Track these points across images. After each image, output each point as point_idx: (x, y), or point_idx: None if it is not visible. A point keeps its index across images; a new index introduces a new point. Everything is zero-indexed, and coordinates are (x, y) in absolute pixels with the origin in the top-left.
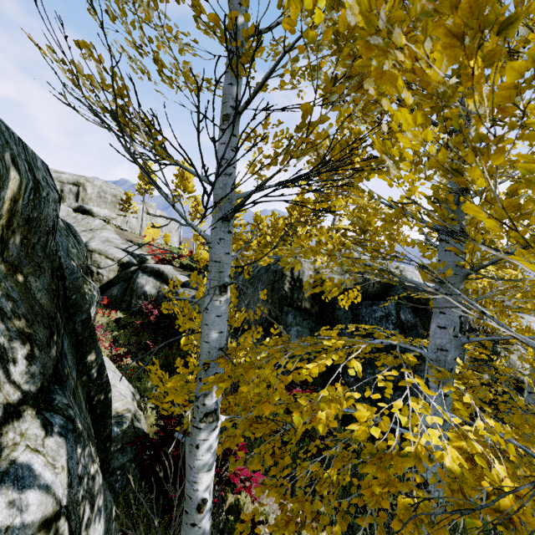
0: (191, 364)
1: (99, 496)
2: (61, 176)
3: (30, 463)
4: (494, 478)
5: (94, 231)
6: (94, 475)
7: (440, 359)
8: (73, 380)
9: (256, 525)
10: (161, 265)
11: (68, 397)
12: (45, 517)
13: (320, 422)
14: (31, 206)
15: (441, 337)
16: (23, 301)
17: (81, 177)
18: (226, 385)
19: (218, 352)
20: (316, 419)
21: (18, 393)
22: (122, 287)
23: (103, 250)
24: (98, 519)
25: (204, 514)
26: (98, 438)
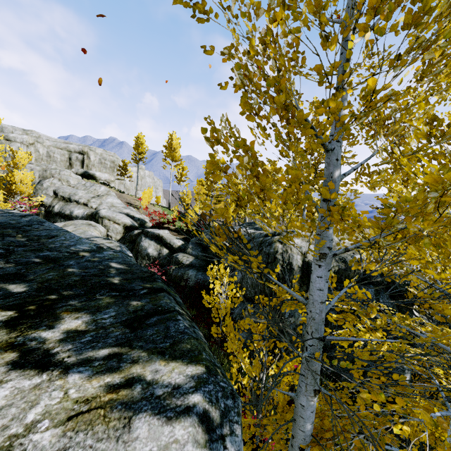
0: (234, 375)
1: None
2: (69, 146)
3: None
4: None
5: (101, 198)
6: None
7: None
8: None
9: None
10: (160, 230)
11: None
12: None
13: None
14: None
15: None
16: None
17: (85, 147)
18: None
19: (310, 437)
20: None
21: None
22: (128, 247)
23: (111, 216)
24: None
25: None
26: None
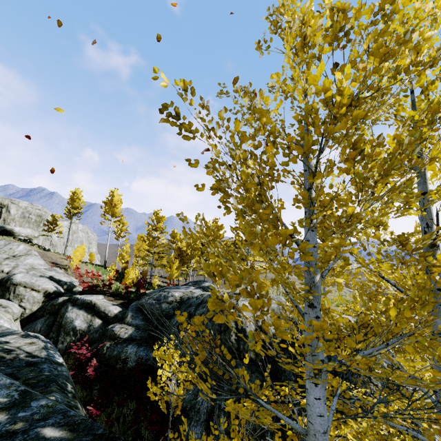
0: None
1: None
2: None
3: None
4: None
5: (17, 259)
6: None
7: None
8: None
9: None
10: (93, 296)
11: None
12: None
13: None
14: None
15: None
16: None
17: (6, 199)
18: None
19: None
20: None
21: None
22: (47, 321)
23: (29, 282)
24: None
25: None
26: None
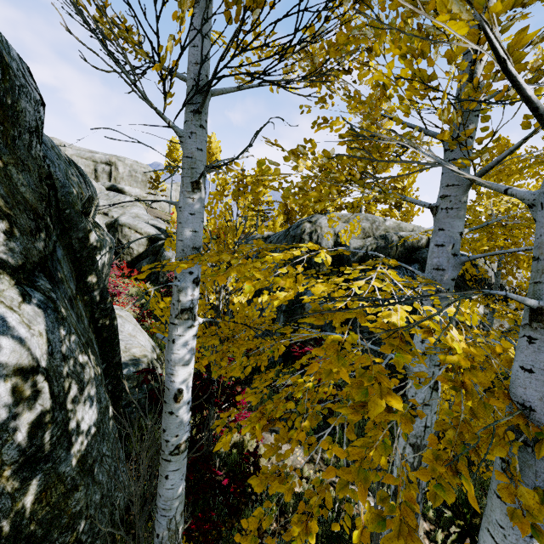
0: None
1: (91, 386)
2: (94, 156)
3: (4, 316)
4: (448, 342)
5: (124, 208)
6: (84, 365)
7: (435, 279)
8: (70, 290)
9: (259, 461)
10: None
11: (60, 296)
12: (20, 365)
13: (277, 300)
14: (2, 88)
15: (438, 256)
16: (3, 185)
17: (113, 156)
18: (188, 266)
19: (192, 251)
20: (274, 297)
21: None
22: (151, 260)
23: (132, 224)
24: (89, 404)
25: (181, 404)
26: (107, 363)
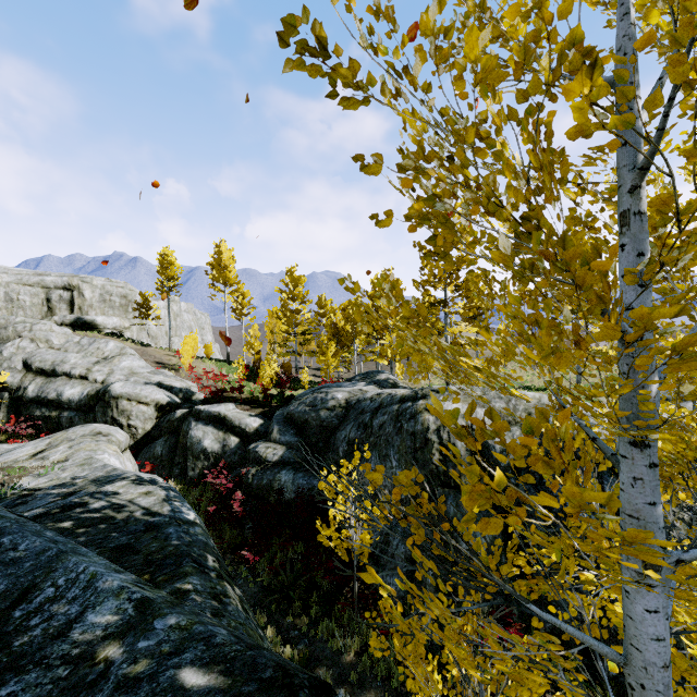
0: None
1: None
2: (44, 280)
3: None
4: None
5: (110, 362)
6: None
7: None
8: None
9: None
10: (220, 406)
11: None
12: None
13: None
14: None
15: None
16: None
17: (74, 278)
18: None
19: None
20: None
21: None
22: (168, 442)
23: (133, 394)
24: None
25: None
26: None
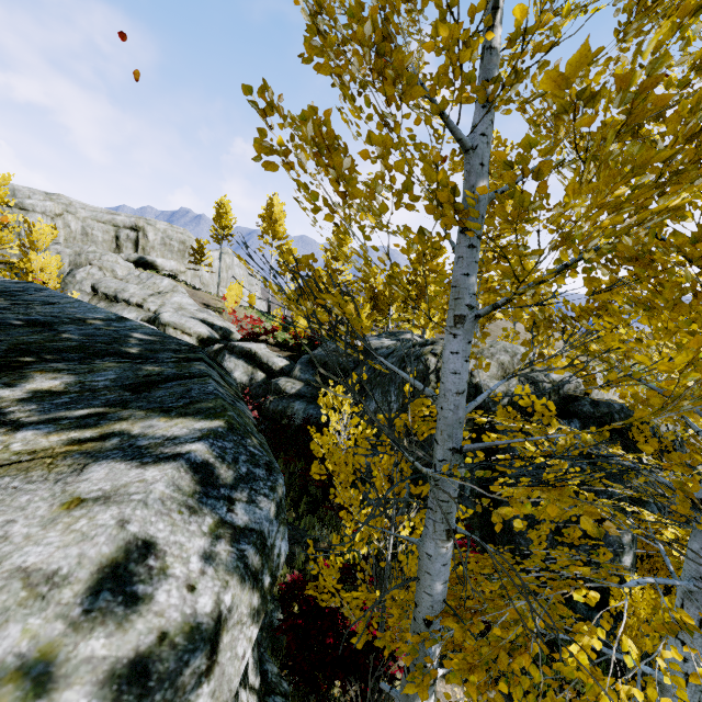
0: (346, 539)
1: None
2: (115, 219)
3: None
4: None
5: (163, 296)
6: None
7: None
8: None
9: None
10: (253, 344)
11: None
12: None
13: None
14: None
15: None
16: None
17: (140, 219)
18: (477, 678)
19: (442, 605)
20: None
21: (255, 697)
22: None
23: (178, 323)
24: None
25: None
26: None
